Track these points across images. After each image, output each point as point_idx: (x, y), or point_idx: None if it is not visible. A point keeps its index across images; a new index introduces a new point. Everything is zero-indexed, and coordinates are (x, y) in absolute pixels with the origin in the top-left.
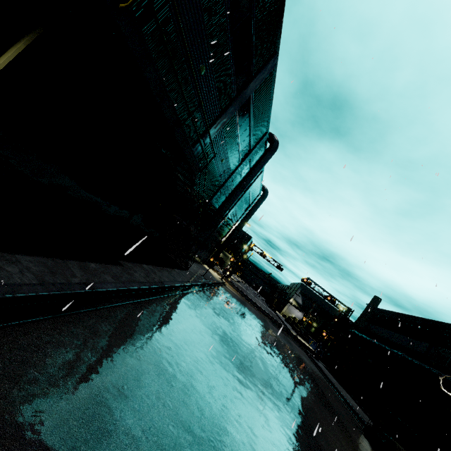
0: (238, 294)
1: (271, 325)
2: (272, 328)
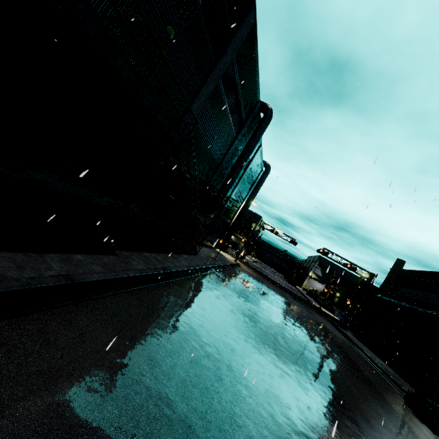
0: (254, 274)
1: (292, 300)
2: (293, 303)
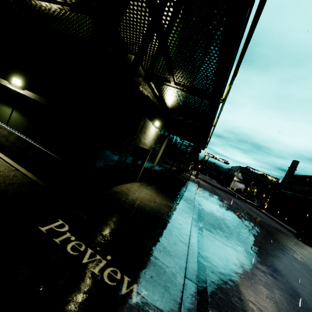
0: (207, 184)
1: (232, 197)
2: (233, 199)
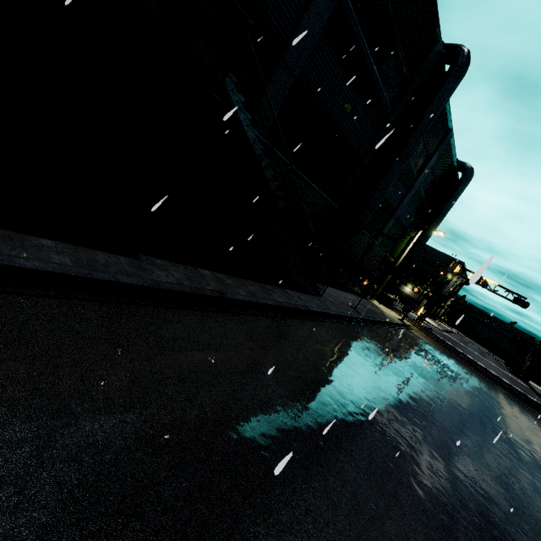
0: (435, 345)
1: (507, 400)
2: (507, 405)
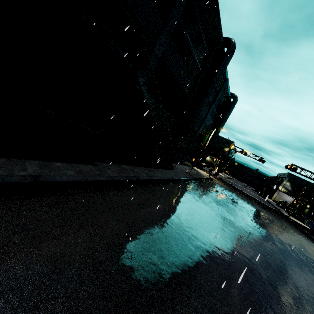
0: (225, 186)
1: (260, 209)
2: (260, 211)
